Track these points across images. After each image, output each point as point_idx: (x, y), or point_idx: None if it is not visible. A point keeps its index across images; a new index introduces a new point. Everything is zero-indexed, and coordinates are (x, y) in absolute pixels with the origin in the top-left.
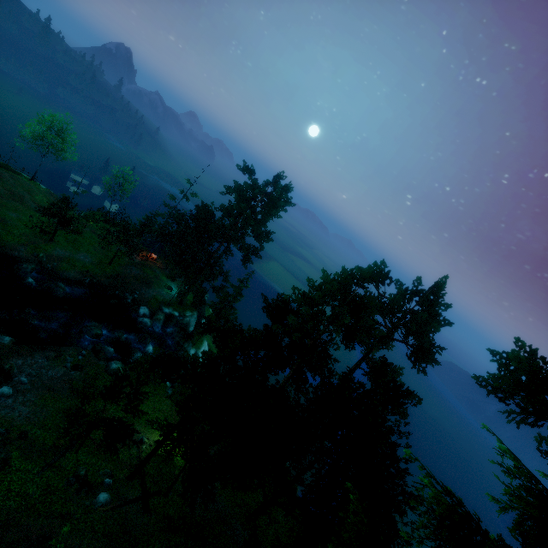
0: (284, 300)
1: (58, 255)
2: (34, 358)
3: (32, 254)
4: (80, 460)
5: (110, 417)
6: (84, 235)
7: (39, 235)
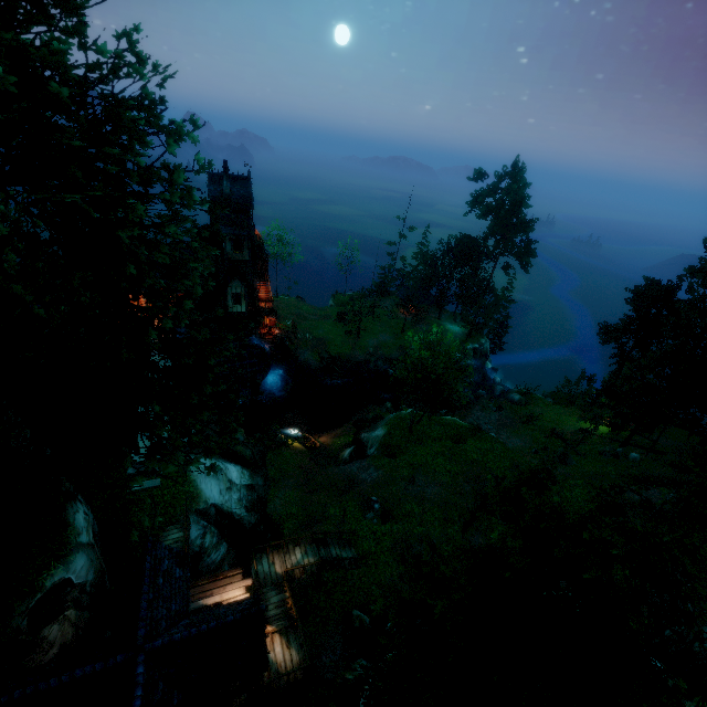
0: (654, 283)
1: (373, 345)
2: (474, 414)
3: (365, 353)
4: (585, 449)
5: (549, 428)
6: (363, 320)
7: (348, 337)
